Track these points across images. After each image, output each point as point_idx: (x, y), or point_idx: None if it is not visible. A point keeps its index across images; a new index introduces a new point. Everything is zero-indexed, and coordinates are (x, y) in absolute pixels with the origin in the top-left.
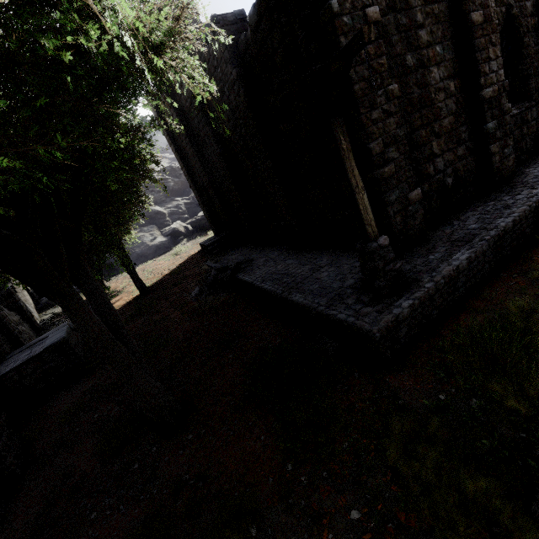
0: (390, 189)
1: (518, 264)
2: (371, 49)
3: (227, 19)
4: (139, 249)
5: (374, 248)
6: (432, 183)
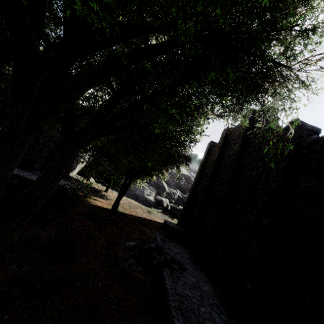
0: None
1: None
2: None
3: (305, 126)
4: (138, 192)
5: None
6: None
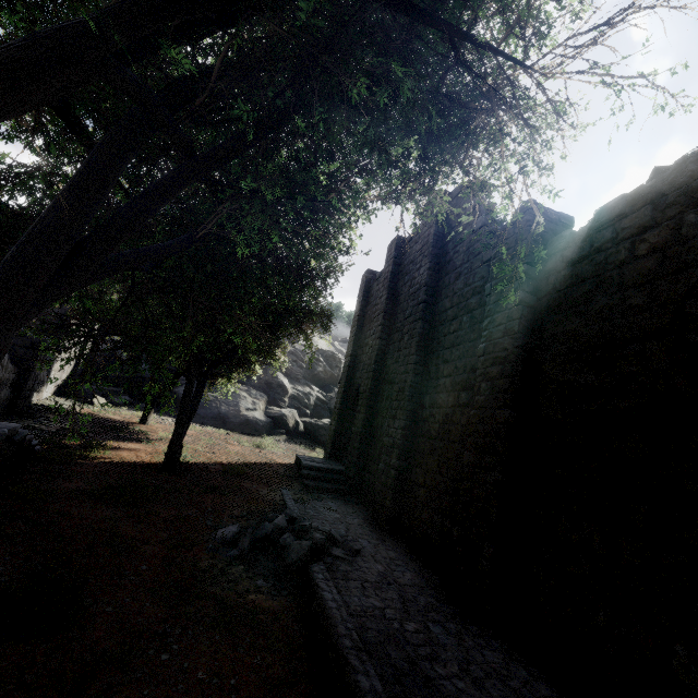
0: None
1: None
2: None
3: (547, 214)
4: (226, 408)
5: None
6: None
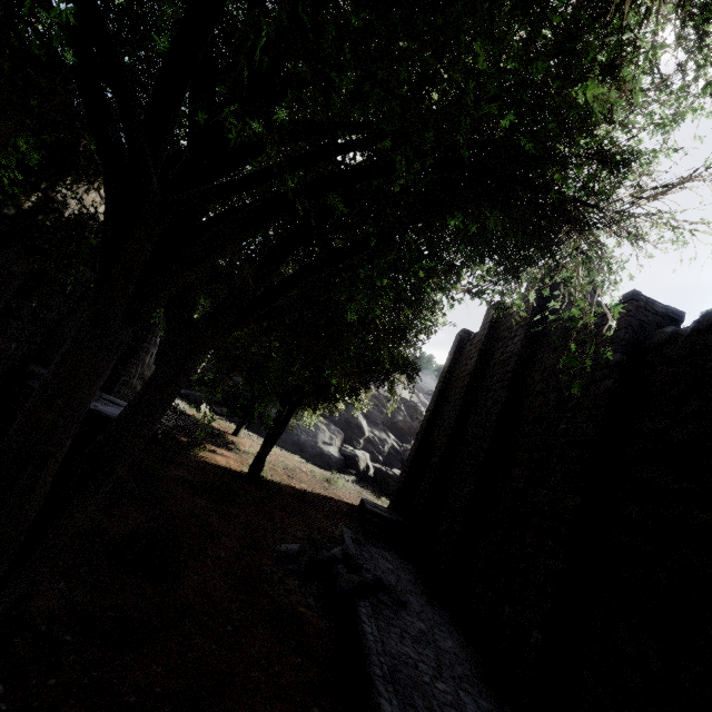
0: None
1: None
2: None
3: (652, 306)
4: (305, 437)
5: None
6: None
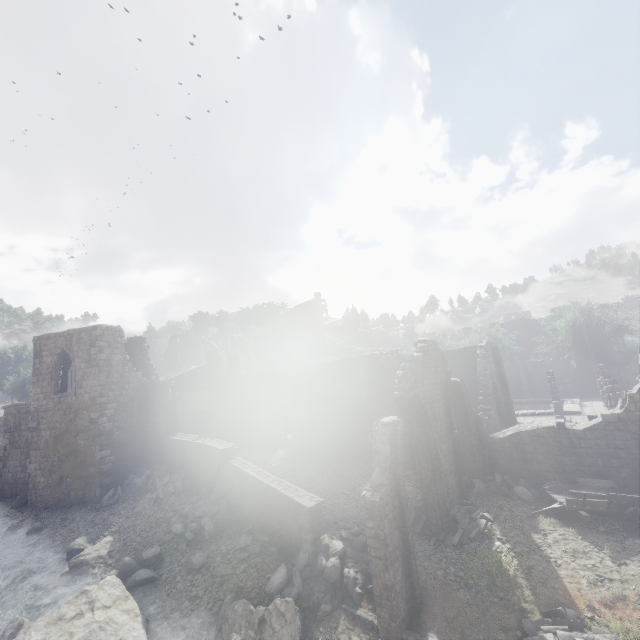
0: None
1: None
2: None
3: None
4: None
5: None
6: None
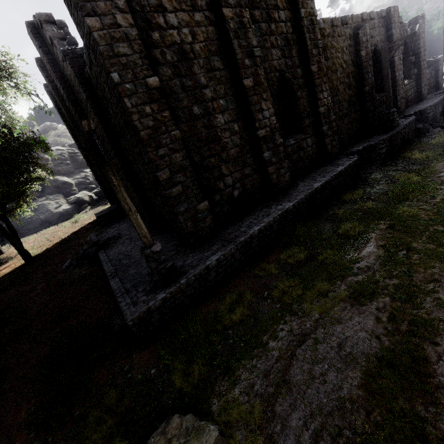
0: (180, 203)
1: (260, 260)
2: (155, 106)
3: (77, 53)
4: (43, 216)
5: (146, 254)
6: (223, 194)
